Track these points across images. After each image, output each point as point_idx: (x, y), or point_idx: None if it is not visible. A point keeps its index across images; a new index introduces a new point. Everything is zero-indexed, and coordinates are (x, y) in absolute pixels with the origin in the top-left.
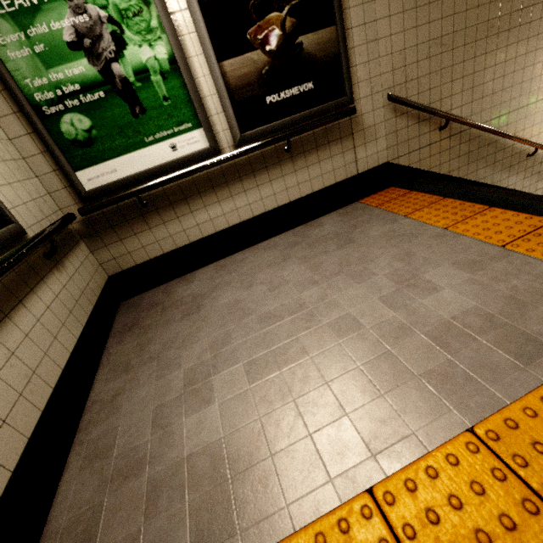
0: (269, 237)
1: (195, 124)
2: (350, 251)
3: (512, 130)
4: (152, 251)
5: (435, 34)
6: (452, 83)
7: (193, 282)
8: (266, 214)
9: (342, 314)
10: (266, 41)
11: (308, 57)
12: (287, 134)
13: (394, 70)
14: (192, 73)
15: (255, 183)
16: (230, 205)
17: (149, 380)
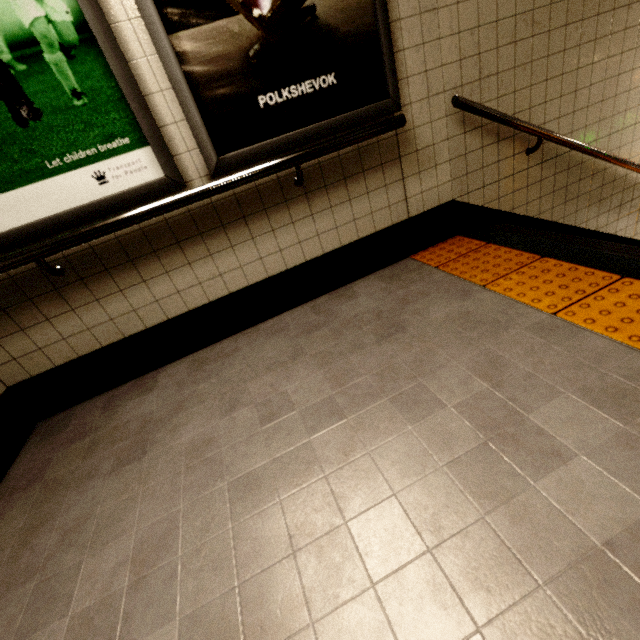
0: (277, 314)
1: (136, 139)
2: (398, 349)
3: (625, 154)
4: (81, 344)
5: (524, 5)
6: (547, 83)
7: (152, 392)
8: (270, 280)
9: (380, 499)
10: (253, 1)
11: (326, 31)
12: (294, 157)
13: (462, 60)
14: (123, 50)
15: (249, 234)
16: (209, 269)
17: (4, 637)
